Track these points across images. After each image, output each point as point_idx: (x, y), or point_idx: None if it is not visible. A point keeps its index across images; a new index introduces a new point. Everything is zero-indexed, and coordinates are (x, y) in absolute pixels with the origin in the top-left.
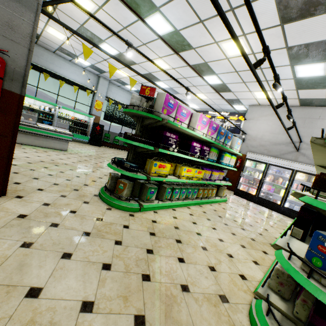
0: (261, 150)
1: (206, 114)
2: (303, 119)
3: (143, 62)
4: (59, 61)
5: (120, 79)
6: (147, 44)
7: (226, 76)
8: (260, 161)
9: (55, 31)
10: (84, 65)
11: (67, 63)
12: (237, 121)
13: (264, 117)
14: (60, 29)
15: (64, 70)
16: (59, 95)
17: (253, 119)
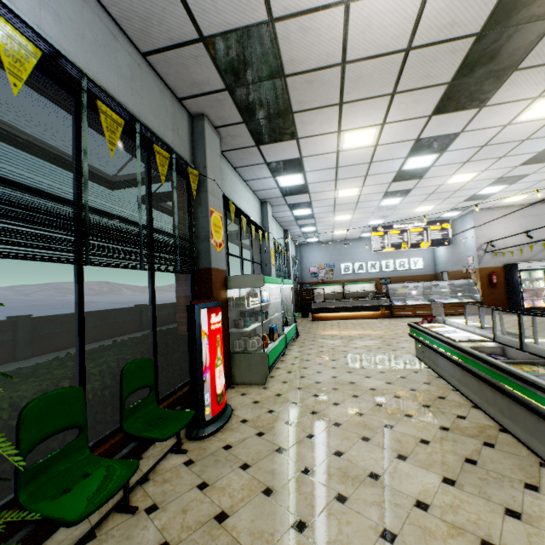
0: (510, 256)
1: (391, 230)
2: (538, 216)
3: (436, 177)
4: (238, 184)
5: (311, 202)
6: (505, 157)
7: (519, 185)
8: (535, 268)
9: (365, 135)
10: (271, 186)
11: (242, 187)
12: (441, 230)
13: (497, 221)
14: (394, 133)
15: (242, 200)
16: (243, 258)
17: (485, 225)
